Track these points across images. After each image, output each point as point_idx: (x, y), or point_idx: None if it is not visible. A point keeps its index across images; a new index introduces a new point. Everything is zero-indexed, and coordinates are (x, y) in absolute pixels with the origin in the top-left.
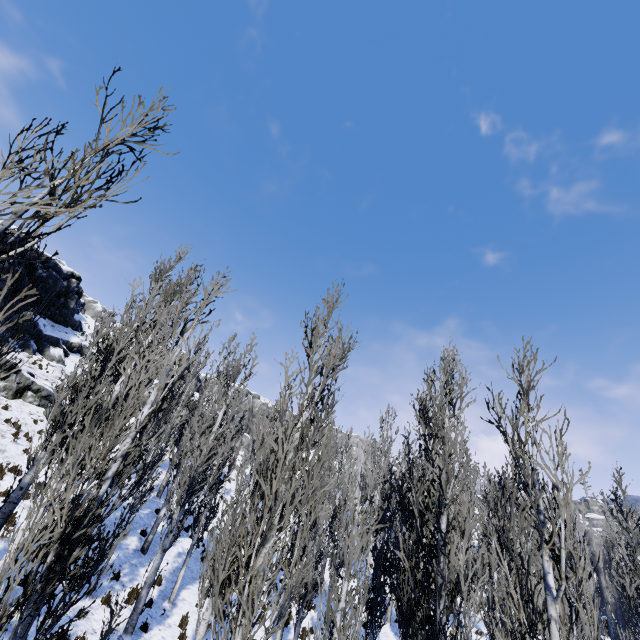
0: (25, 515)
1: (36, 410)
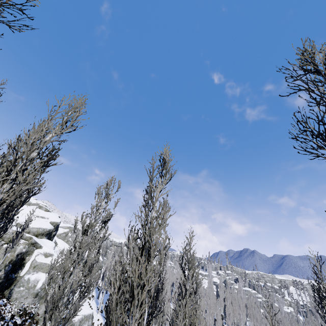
0: None
1: None
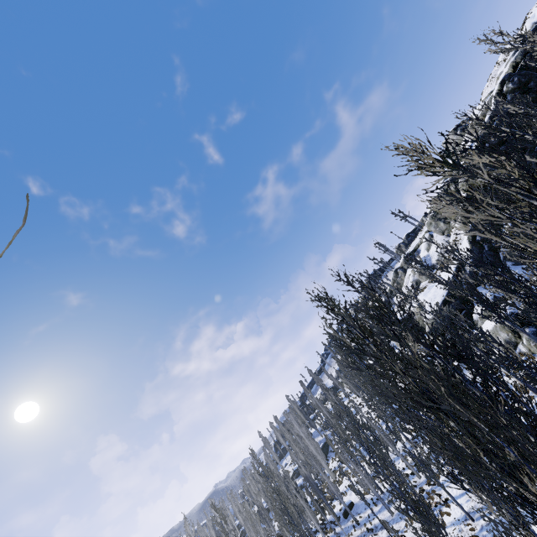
0: None
1: None
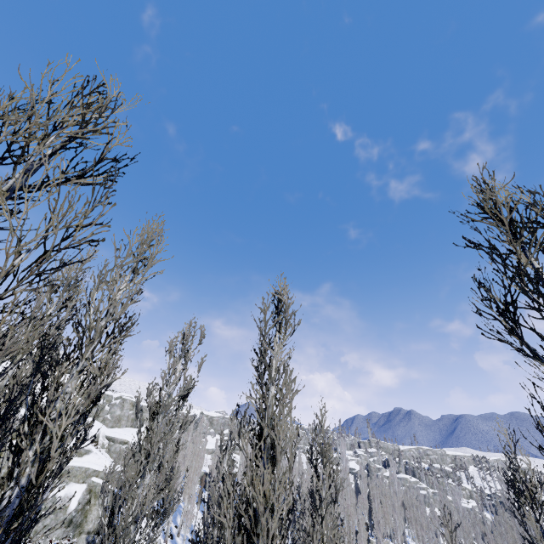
0: None
1: None
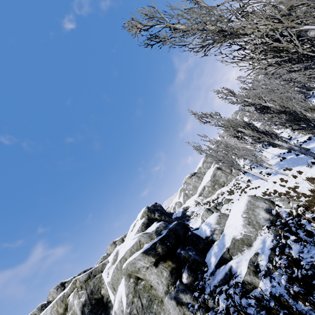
0: (294, 175)
1: (225, 206)
